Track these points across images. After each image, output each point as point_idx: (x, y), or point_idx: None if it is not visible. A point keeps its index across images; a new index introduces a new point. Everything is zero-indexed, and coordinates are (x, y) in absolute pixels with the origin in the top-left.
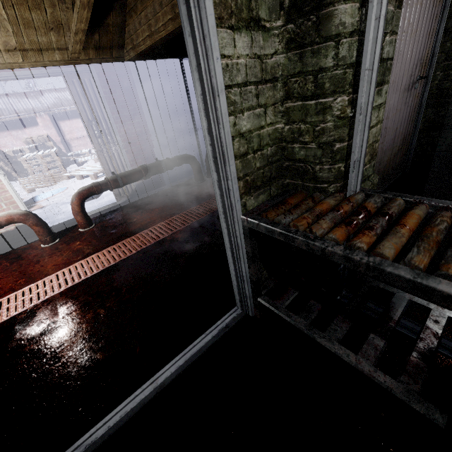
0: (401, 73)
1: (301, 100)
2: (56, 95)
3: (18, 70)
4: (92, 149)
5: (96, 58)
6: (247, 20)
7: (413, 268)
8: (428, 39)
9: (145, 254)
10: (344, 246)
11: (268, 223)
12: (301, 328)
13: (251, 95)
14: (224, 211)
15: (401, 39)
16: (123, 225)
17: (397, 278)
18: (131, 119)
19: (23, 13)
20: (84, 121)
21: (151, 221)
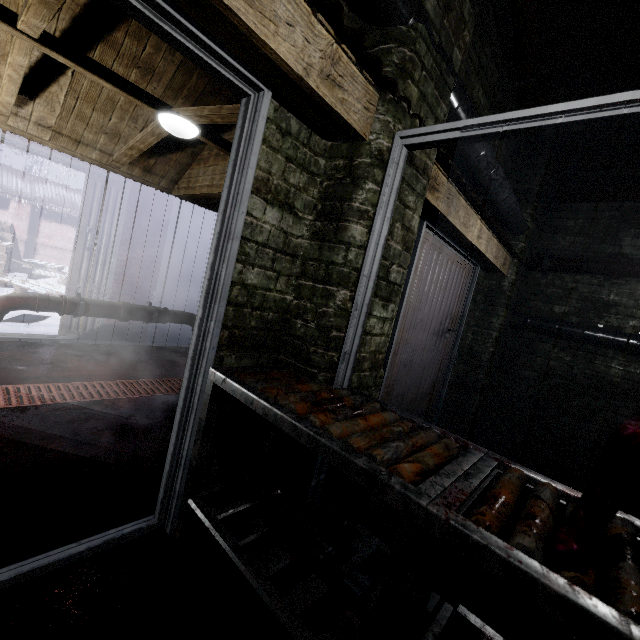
0: (430, 316)
1: (313, 282)
2: (62, 192)
3: (36, 145)
4: (66, 267)
5: (139, 178)
6: (282, 202)
7: (349, 446)
8: (458, 300)
9: (54, 411)
10: (297, 416)
11: (236, 380)
12: (227, 549)
13: (267, 257)
14: (194, 356)
15: (431, 287)
16: (47, 366)
17: (329, 450)
18: (144, 248)
19: (84, 108)
20: (81, 225)
21: (94, 374)
